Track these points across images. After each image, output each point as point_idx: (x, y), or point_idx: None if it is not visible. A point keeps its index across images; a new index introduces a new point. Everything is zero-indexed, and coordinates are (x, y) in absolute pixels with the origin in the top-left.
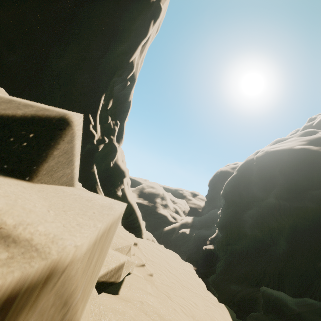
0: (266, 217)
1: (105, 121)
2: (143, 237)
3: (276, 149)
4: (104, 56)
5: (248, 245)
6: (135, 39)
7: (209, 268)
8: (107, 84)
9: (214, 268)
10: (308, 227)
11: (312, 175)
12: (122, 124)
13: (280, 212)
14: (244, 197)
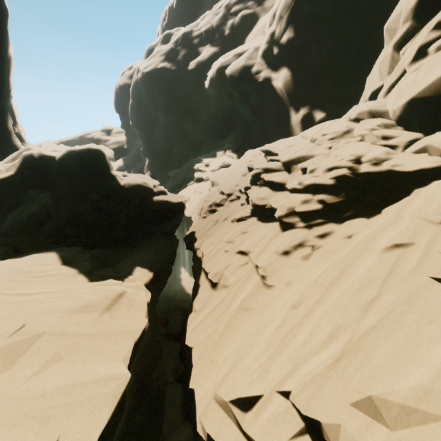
0: (164, 133)
1: (14, 132)
2: None
3: (148, 71)
4: (1, 100)
5: (164, 156)
6: (8, 76)
7: None
8: (7, 111)
9: None
10: (181, 129)
11: (172, 93)
12: (18, 123)
13: (168, 126)
14: (149, 121)
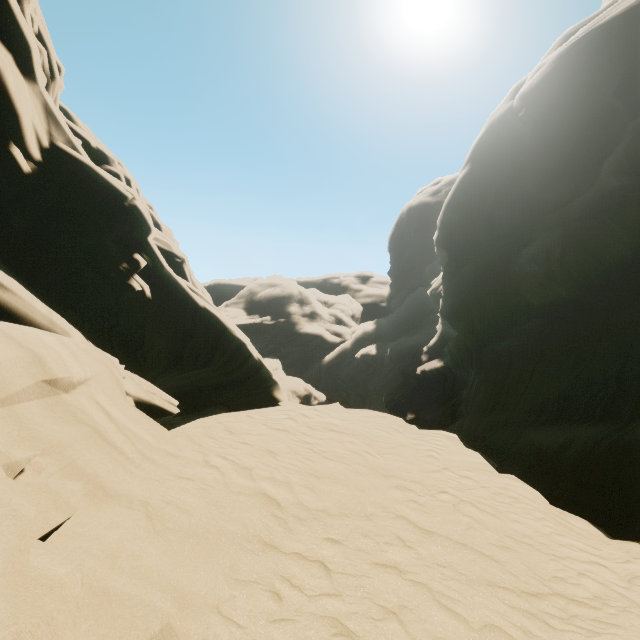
0: (593, 241)
1: None
2: (278, 396)
3: (595, 29)
4: None
5: (543, 330)
6: None
7: (441, 406)
8: None
9: (453, 402)
10: None
11: None
12: None
13: None
14: (501, 224)
